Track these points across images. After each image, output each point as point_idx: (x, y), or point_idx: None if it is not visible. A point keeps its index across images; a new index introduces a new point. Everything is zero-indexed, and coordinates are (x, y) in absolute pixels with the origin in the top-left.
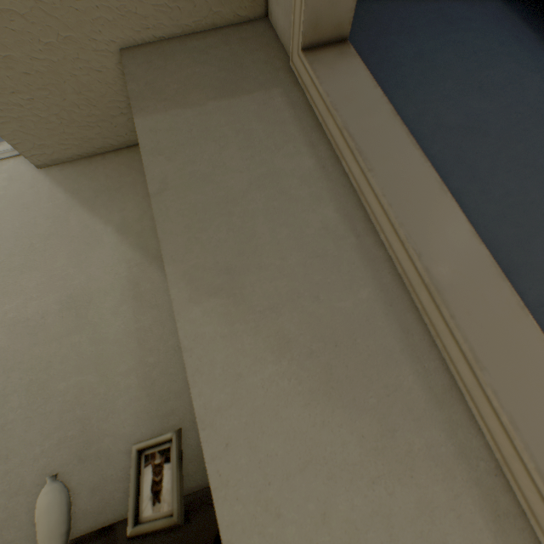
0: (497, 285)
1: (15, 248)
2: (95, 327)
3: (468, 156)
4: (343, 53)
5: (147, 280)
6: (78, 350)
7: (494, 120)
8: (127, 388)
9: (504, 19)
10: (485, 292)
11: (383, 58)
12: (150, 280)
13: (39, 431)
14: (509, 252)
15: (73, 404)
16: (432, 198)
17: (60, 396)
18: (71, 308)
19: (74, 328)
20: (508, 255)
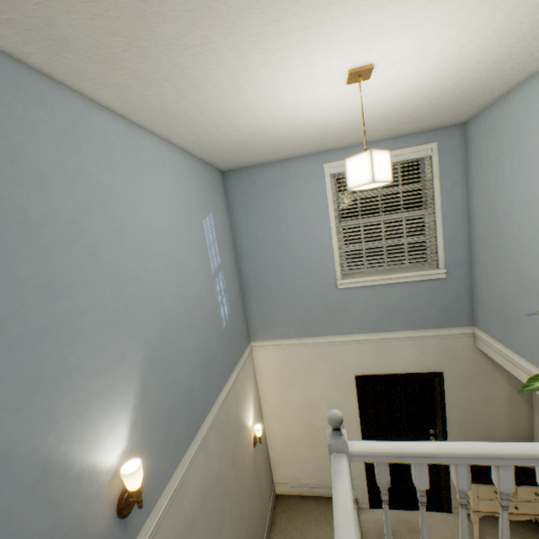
0: None
1: (466, 375)
2: (494, 408)
3: None
4: None
5: (514, 398)
6: (488, 413)
7: None
8: (502, 426)
9: None
10: None
11: None
12: (515, 398)
13: (475, 429)
14: None
15: (485, 425)
16: None
17: (481, 422)
18: (486, 400)
19: (486, 406)
20: None
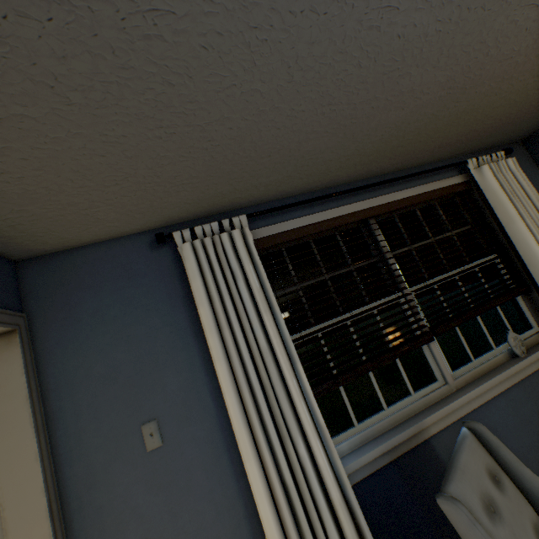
0: (44, 523)
1: None
2: None
3: (99, 400)
4: (11, 342)
5: None
6: None
7: (127, 368)
8: None
9: (168, 276)
10: (35, 529)
11: (70, 313)
12: None
13: None
14: (97, 472)
15: None
16: (28, 465)
17: None
18: None
19: None
20: (95, 475)
